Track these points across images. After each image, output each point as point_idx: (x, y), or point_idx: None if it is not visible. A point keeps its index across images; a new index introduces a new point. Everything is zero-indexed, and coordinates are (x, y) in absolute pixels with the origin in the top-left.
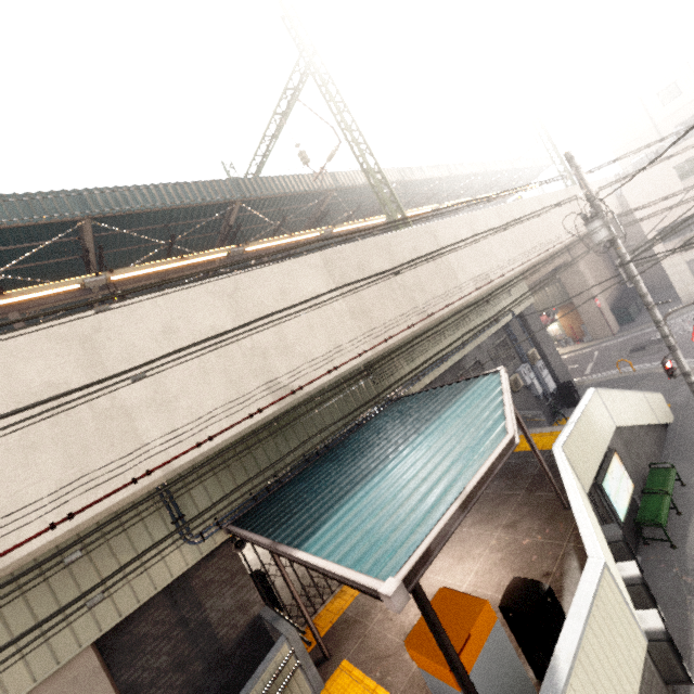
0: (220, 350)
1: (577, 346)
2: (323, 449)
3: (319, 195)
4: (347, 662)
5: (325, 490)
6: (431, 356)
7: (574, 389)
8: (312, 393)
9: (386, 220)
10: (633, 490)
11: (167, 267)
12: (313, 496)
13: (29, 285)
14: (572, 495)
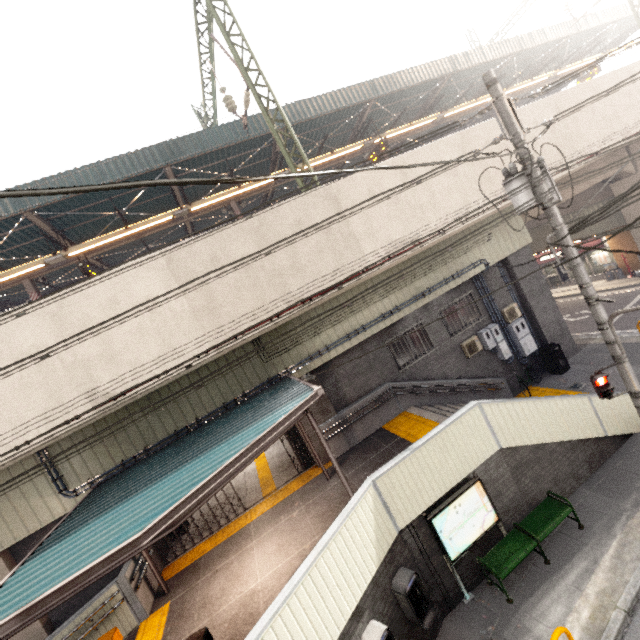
0: (42, 366)
1: (625, 281)
2: (195, 426)
3: (270, 135)
4: (169, 604)
5: (116, 494)
6: (344, 327)
7: (560, 354)
8: (140, 396)
9: (364, 146)
10: (494, 524)
11: (116, 238)
12: (114, 493)
13: (29, 259)
14: (310, 557)
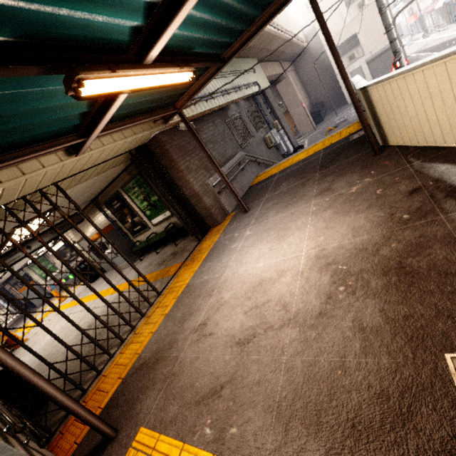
0: None
1: None
2: None
3: None
4: (146, 429)
5: None
6: None
7: None
8: None
9: None
10: None
11: None
12: None
13: None
14: (453, 48)
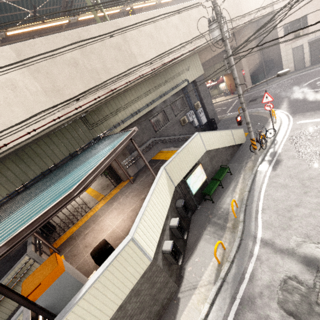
0: None
1: (231, 96)
2: (54, 168)
3: None
4: (63, 256)
5: (21, 202)
6: (129, 110)
7: (214, 123)
8: (18, 146)
9: (121, 11)
10: (206, 179)
11: None
12: (17, 203)
13: None
14: (147, 197)
